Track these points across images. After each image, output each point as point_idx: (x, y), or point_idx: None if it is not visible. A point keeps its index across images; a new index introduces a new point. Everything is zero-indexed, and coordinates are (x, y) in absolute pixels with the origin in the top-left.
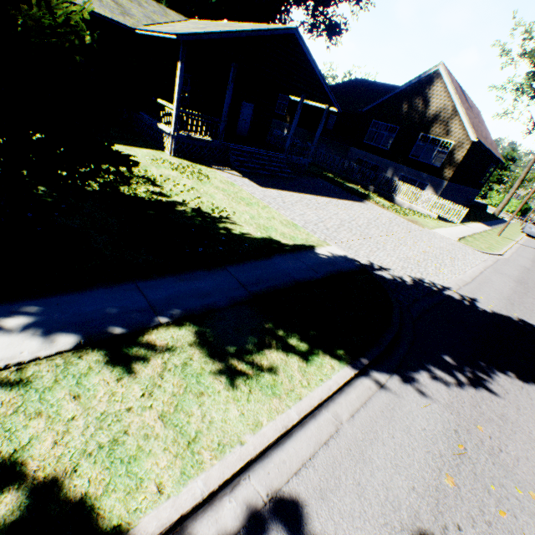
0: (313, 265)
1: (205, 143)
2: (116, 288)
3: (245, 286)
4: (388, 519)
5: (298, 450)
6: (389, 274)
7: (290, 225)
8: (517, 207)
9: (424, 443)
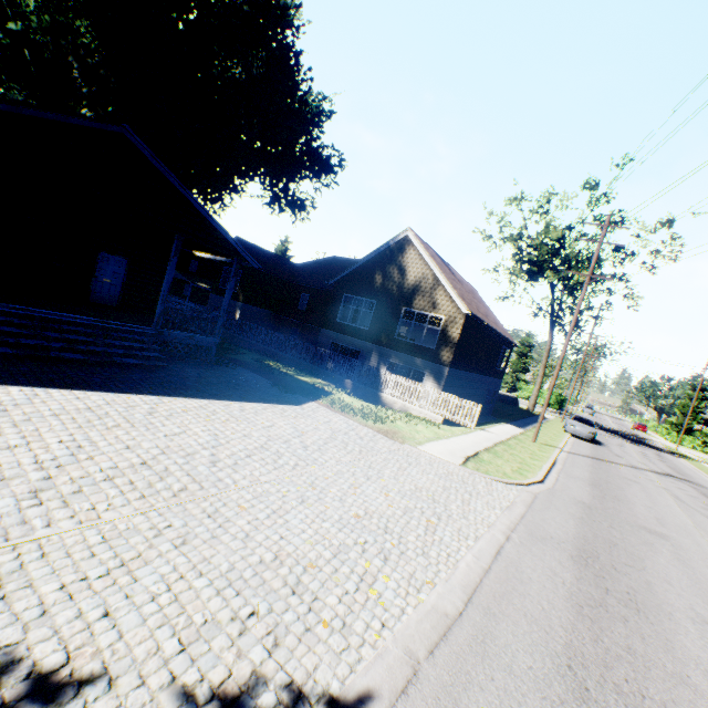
0: None
1: None
2: None
3: None
4: None
5: None
6: None
7: None
8: (552, 399)
9: None
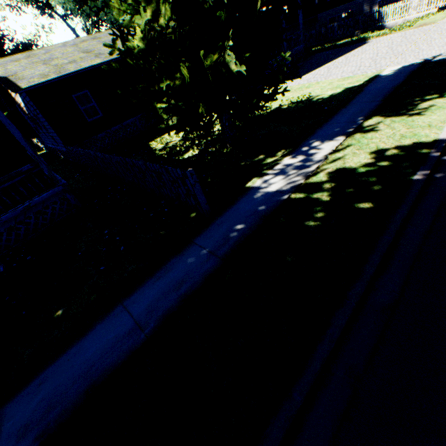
0: (391, 79)
1: None
2: (325, 127)
3: (372, 101)
4: None
5: None
6: (443, 56)
7: (345, 79)
8: None
9: None
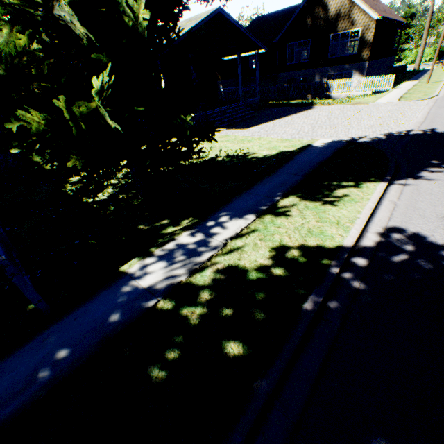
0: (320, 152)
1: (192, 119)
2: (242, 197)
3: (296, 174)
4: (442, 220)
5: (383, 215)
6: (367, 139)
7: (284, 141)
8: (432, 54)
9: (442, 195)
